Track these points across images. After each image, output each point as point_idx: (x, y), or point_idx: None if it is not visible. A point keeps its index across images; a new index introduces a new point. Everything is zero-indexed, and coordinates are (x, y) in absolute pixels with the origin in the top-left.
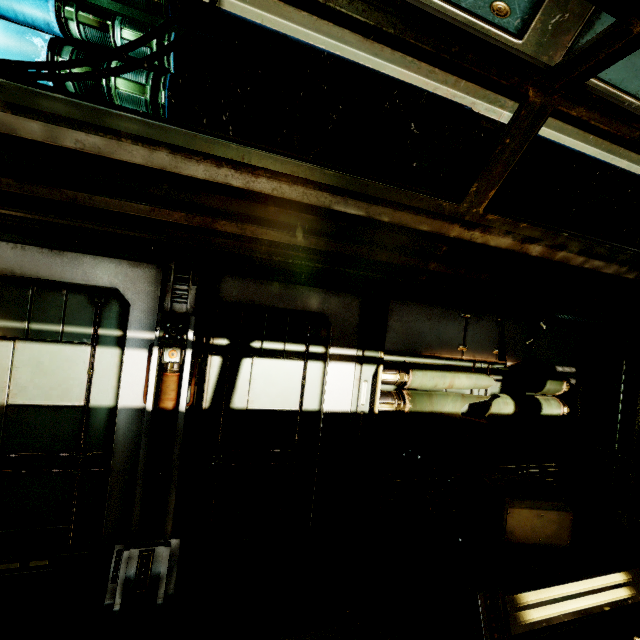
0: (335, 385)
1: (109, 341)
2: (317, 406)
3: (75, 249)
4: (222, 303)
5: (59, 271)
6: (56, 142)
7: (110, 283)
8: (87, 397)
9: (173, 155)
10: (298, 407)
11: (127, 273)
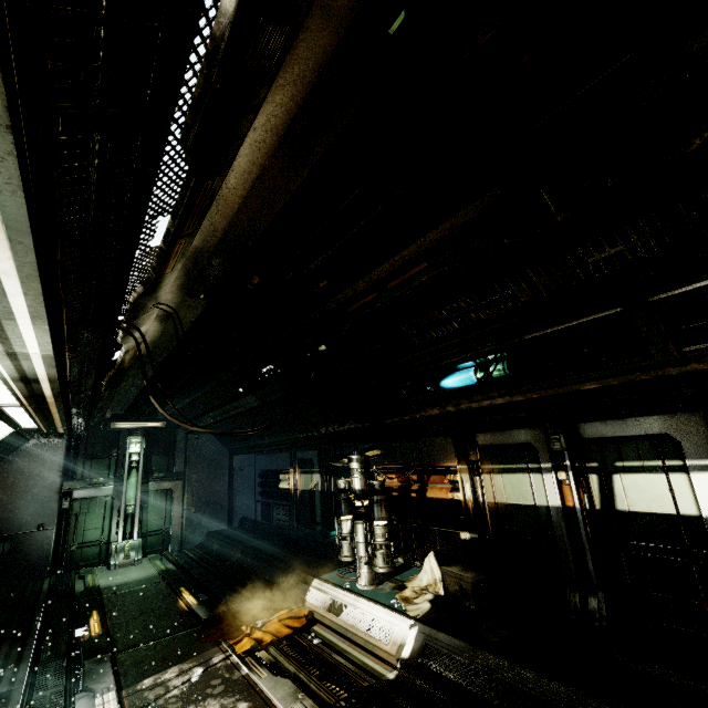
0: (706, 492)
1: (535, 470)
2: (695, 511)
3: (509, 428)
4: (585, 440)
5: (506, 440)
6: (481, 406)
7: (526, 441)
8: (534, 500)
9: (510, 397)
10: (675, 511)
11: (531, 434)
